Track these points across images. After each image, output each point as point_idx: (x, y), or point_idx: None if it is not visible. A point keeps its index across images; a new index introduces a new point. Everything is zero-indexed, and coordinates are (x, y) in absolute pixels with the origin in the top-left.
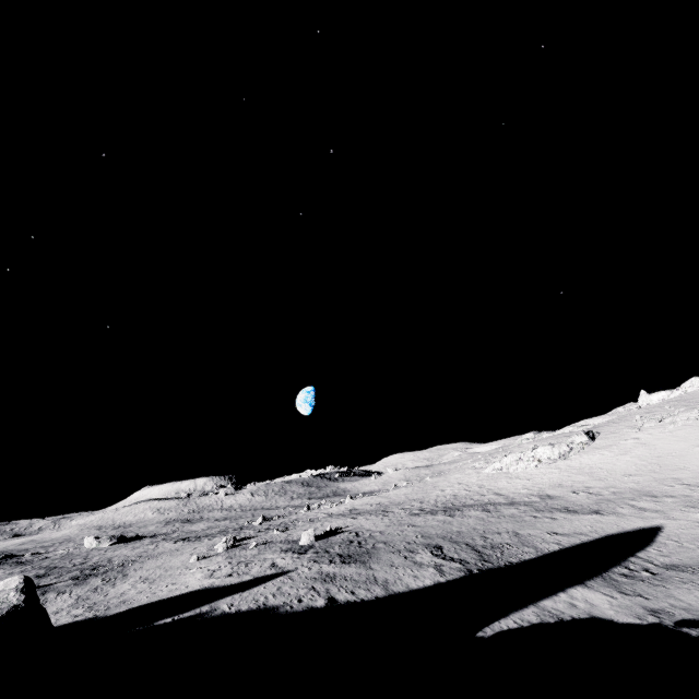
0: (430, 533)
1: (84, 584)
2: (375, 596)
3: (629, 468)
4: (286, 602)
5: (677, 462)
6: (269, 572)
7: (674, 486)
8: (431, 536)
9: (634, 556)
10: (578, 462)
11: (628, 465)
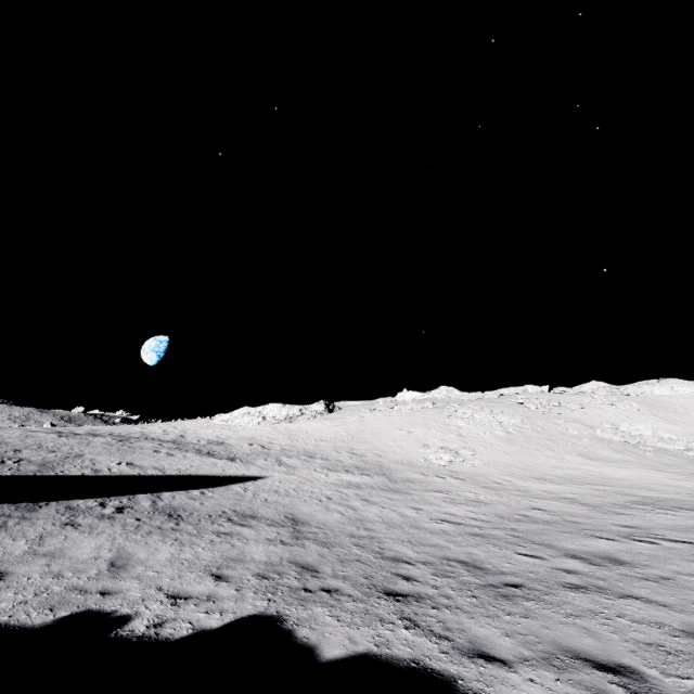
0: None
1: None
2: None
3: (329, 435)
4: None
5: (369, 437)
6: None
7: (342, 453)
8: None
9: (154, 493)
10: (297, 426)
11: (330, 434)
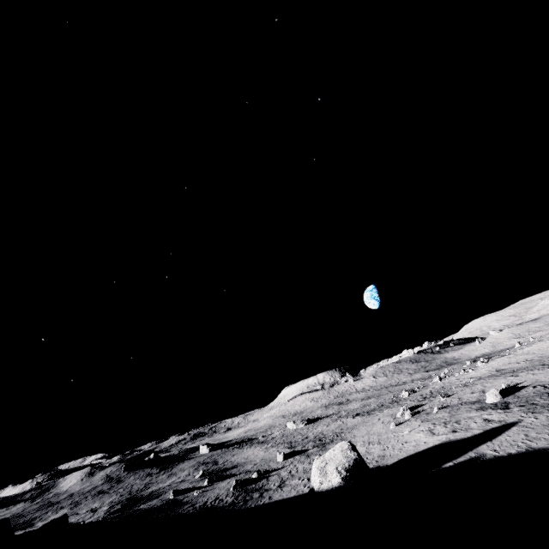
0: None
1: (328, 449)
2: None
3: None
4: None
5: None
6: (493, 425)
7: None
8: None
9: None
10: None
11: None
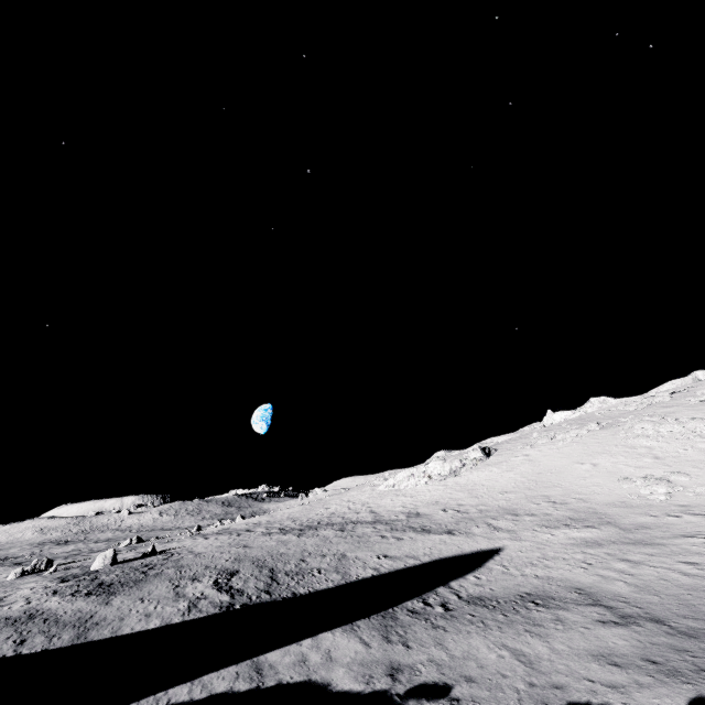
0: (249, 555)
1: None
2: (44, 648)
3: (508, 484)
4: None
5: (554, 479)
6: None
7: (540, 504)
8: (244, 559)
9: (445, 585)
10: (466, 479)
11: (509, 482)
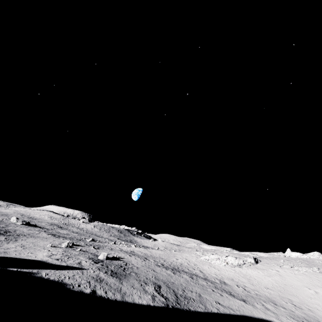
0: (159, 278)
1: None
2: (115, 299)
3: (269, 284)
4: (72, 283)
5: (293, 291)
6: (75, 265)
7: (287, 303)
8: (159, 279)
9: None
10: (245, 271)
11: (269, 283)
